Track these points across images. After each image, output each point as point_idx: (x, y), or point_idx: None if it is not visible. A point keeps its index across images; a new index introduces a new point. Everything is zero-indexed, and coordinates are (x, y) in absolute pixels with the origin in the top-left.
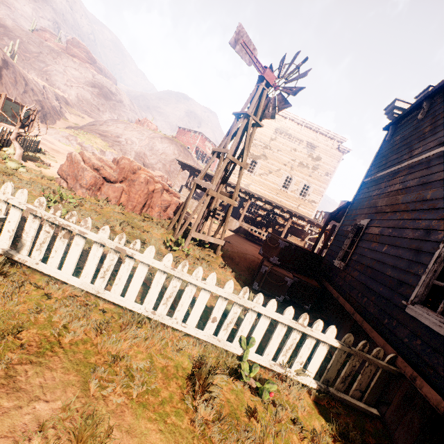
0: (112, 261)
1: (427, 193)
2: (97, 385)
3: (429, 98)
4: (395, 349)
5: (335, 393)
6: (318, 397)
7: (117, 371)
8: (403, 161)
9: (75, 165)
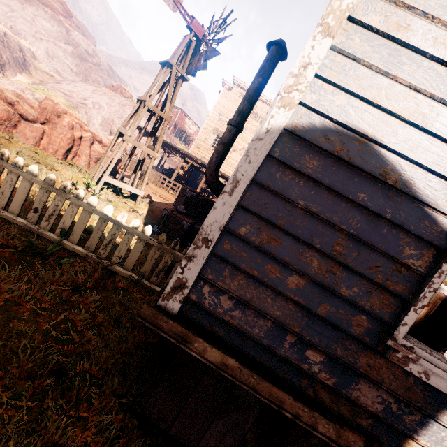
0: None
1: None
2: None
3: None
4: None
5: (146, 283)
6: (128, 285)
7: None
8: None
9: None
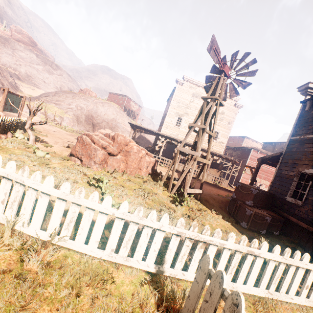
0: (237, 259)
1: None
2: None
3: None
4: None
5: None
6: None
7: None
8: None
9: (87, 146)
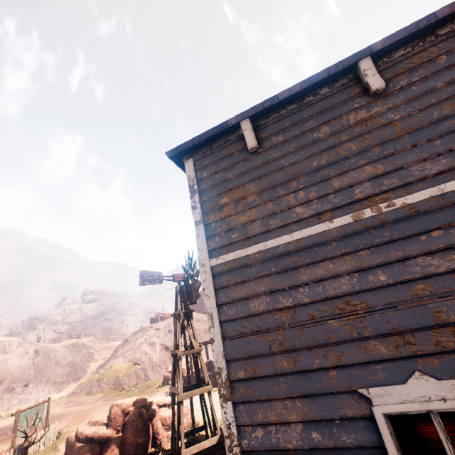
0: None
1: None
2: None
3: None
4: None
5: None
6: None
7: None
8: None
9: (72, 448)
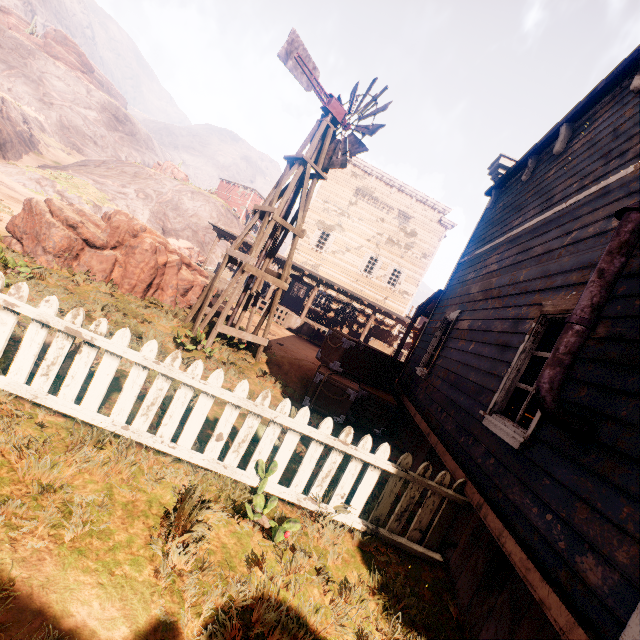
0: (60, 350)
1: (521, 273)
2: (2, 523)
3: (535, 155)
4: (466, 474)
5: (386, 534)
6: (363, 542)
7: (46, 506)
8: (502, 235)
9: (36, 218)
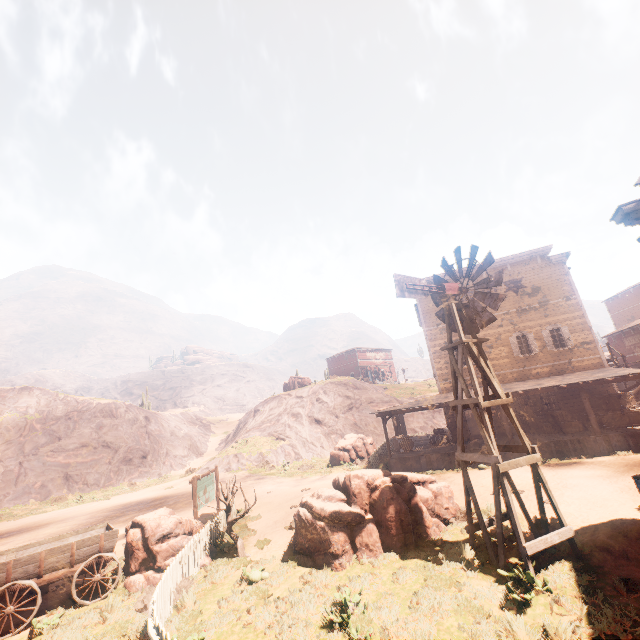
0: None
1: None
2: None
3: None
4: None
5: None
6: None
7: None
8: None
9: (311, 528)
